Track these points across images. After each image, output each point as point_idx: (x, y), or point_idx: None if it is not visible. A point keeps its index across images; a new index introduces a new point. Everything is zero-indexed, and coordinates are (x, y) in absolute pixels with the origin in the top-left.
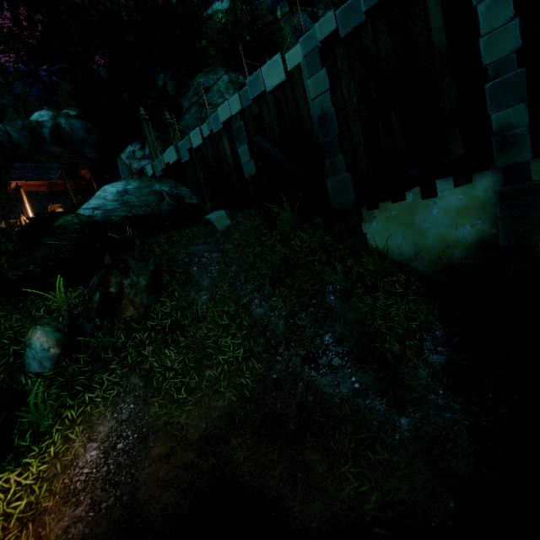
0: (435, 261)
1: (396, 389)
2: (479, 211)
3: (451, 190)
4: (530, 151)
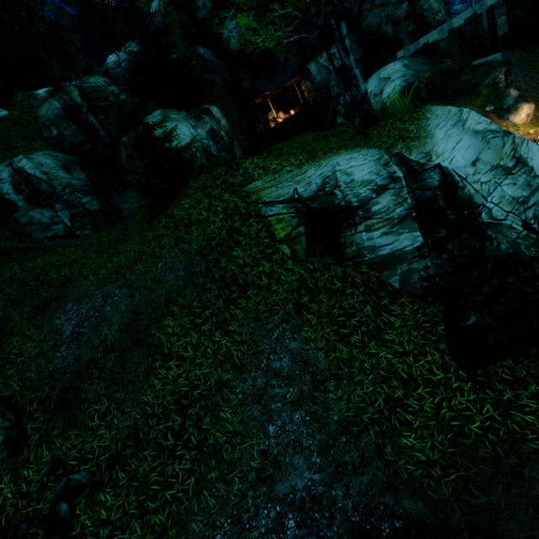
0: None
1: None
2: None
3: None
4: None
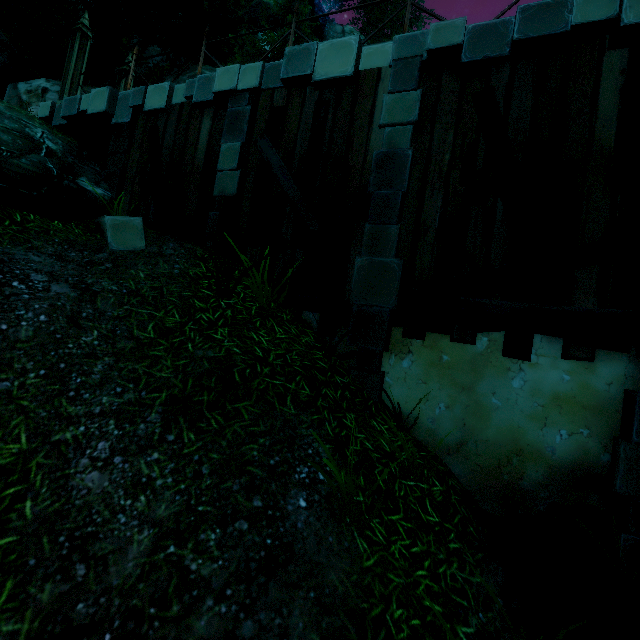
0: (490, 470)
1: None
2: (590, 413)
3: (555, 360)
4: None
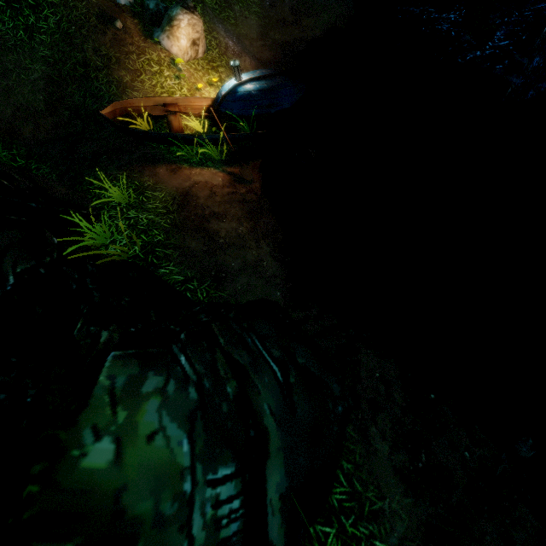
0: None
1: None
2: None
3: None
4: None
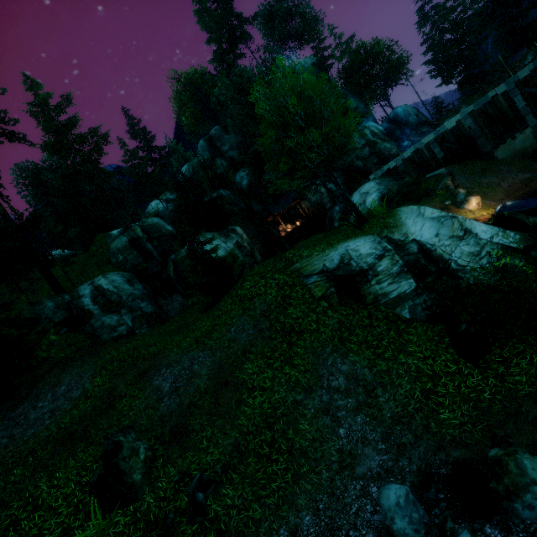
0: (521, 154)
1: None
2: (528, 138)
3: (519, 136)
4: (536, 122)
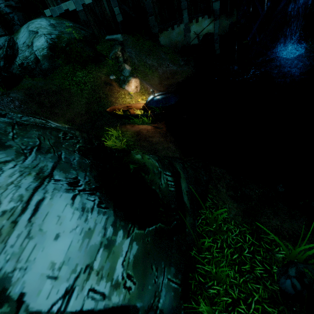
0: (175, 46)
1: (181, 66)
2: (181, 33)
3: (177, 28)
4: (188, 20)
